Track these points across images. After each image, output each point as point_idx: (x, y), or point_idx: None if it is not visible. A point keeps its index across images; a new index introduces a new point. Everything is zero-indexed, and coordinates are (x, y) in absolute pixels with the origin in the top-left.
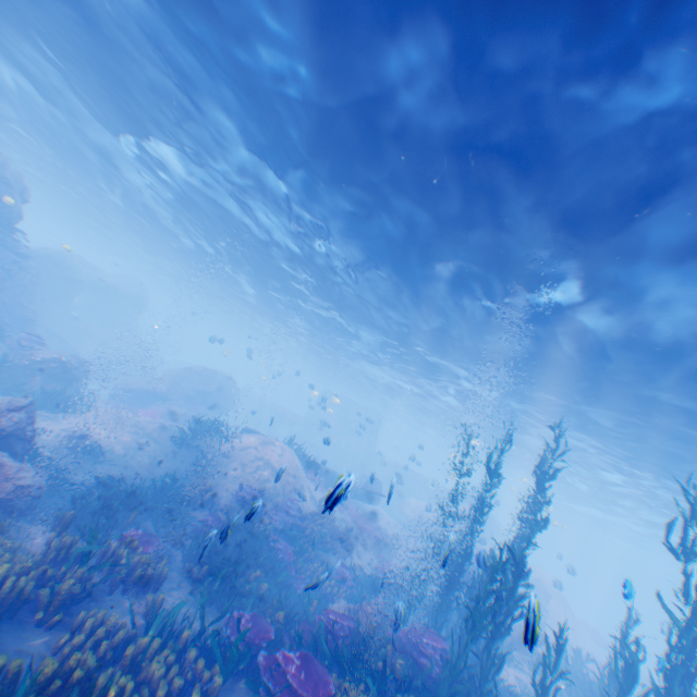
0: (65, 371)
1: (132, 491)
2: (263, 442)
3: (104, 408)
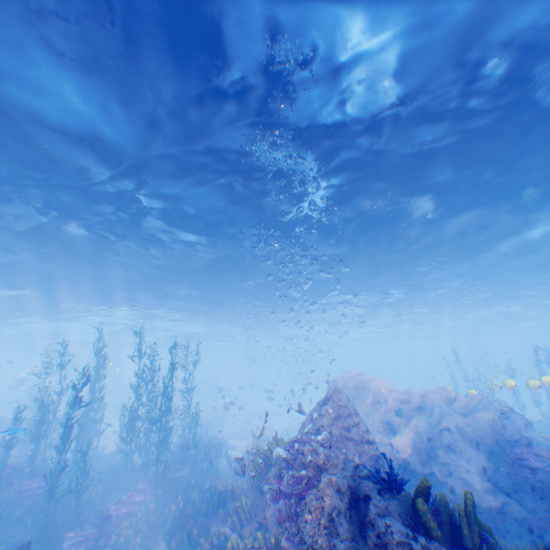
0: None
1: None
2: None
3: None
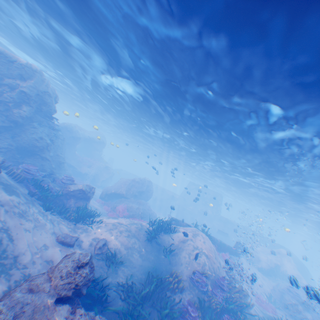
0: (84, 194)
1: (141, 292)
2: (193, 235)
3: (98, 205)
